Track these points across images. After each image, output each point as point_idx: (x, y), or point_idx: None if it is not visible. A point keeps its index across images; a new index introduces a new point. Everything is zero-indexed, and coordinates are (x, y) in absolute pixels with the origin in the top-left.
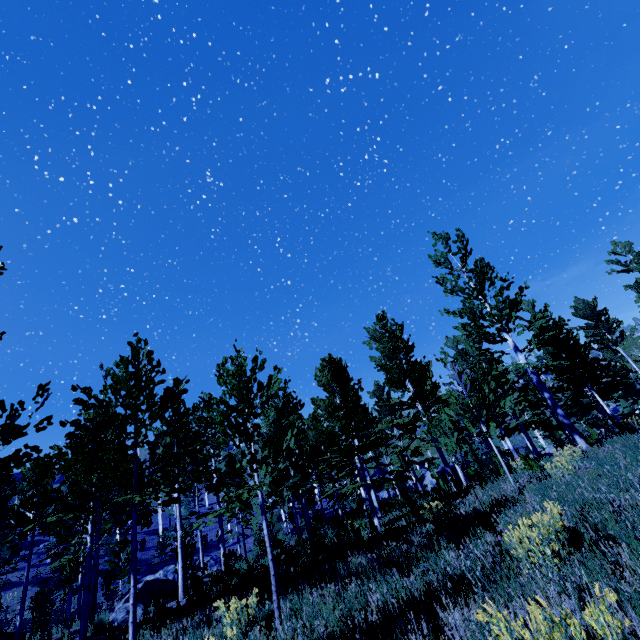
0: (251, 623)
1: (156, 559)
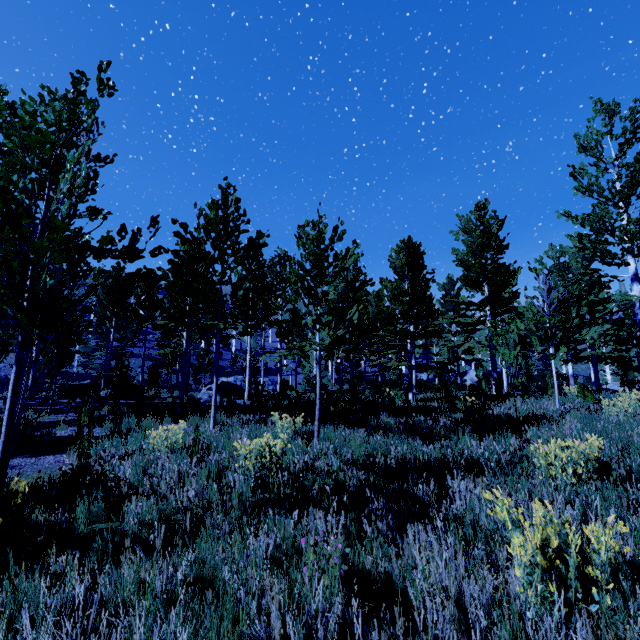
0: (296, 433)
1: (229, 368)
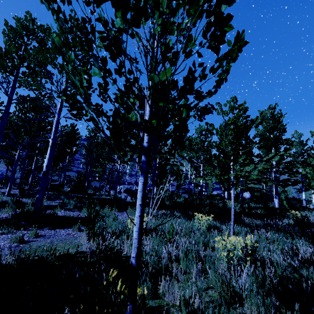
0: (209, 226)
1: None
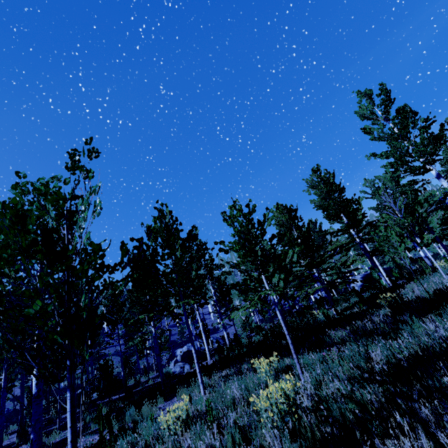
0: (277, 372)
1: (179, 340)
